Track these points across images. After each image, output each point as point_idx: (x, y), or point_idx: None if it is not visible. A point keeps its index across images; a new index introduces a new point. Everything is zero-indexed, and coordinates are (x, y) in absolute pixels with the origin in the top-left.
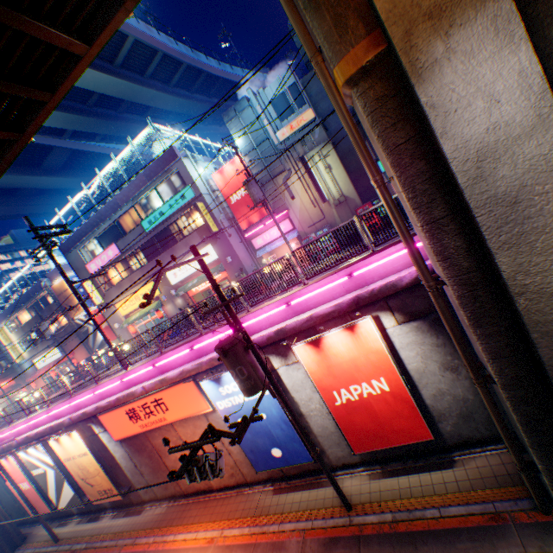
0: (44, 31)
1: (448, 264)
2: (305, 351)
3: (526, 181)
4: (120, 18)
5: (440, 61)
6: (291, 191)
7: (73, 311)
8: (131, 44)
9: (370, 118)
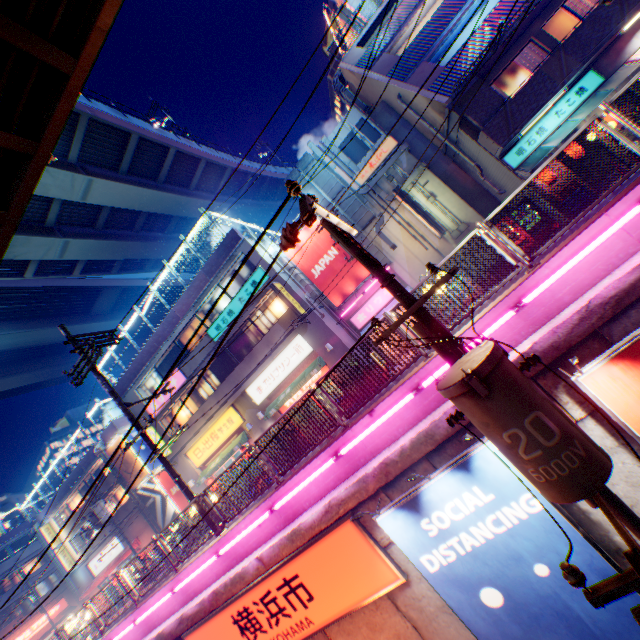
0: None
1: None
2: (611, 379)
3: None
4: None
5: None
6: (389, 239)
7: (133, 478)
8: (173, 156)
9: None
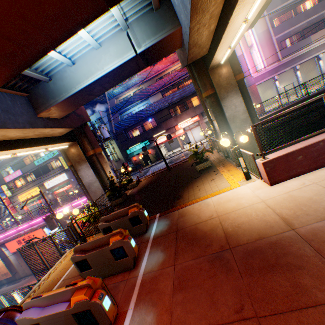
0: None
1: (91, 201)
2: None
3: (96, 189)
4: None
5: (81, 169)
6: None
7: None
8: None
9: (74, 173)
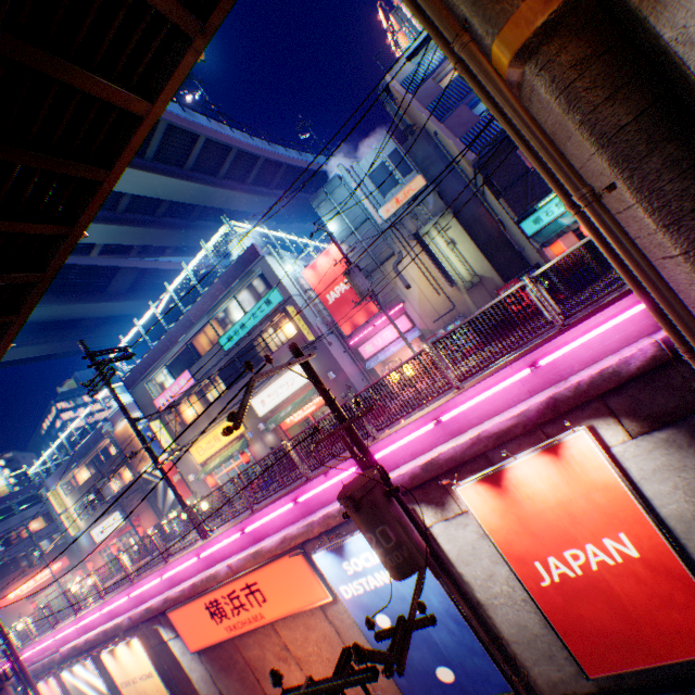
0: (96, 83)
1: None
2: (477, 494)
3: None
4: (188, 62)
5: None
6: (405, 278)
7: (138, 462)
8: (203, 144)
9: (563, 98)
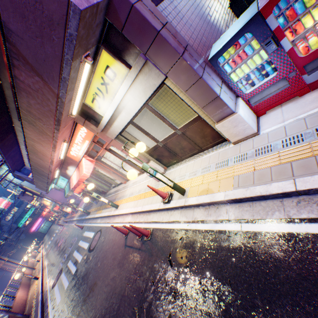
0: None
1: None
2: None
3: None
4: None
5: None
6: None
7: None
8: None
9: None
